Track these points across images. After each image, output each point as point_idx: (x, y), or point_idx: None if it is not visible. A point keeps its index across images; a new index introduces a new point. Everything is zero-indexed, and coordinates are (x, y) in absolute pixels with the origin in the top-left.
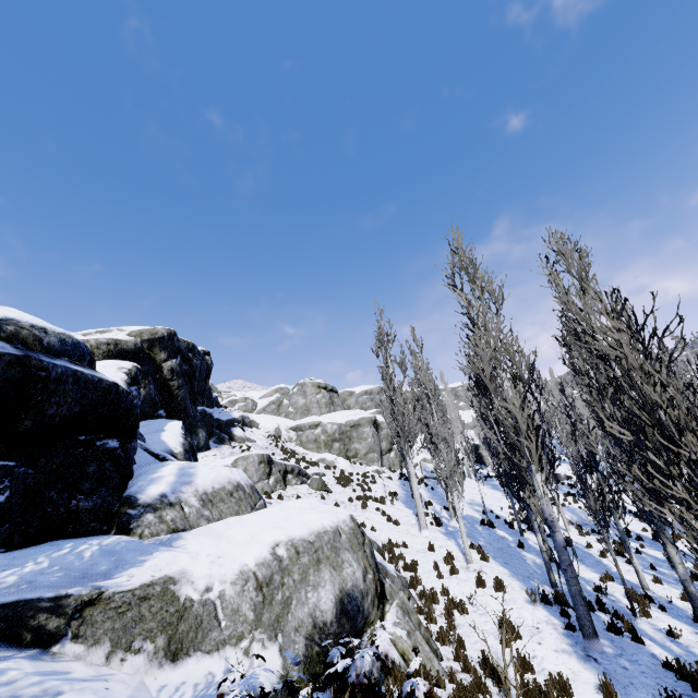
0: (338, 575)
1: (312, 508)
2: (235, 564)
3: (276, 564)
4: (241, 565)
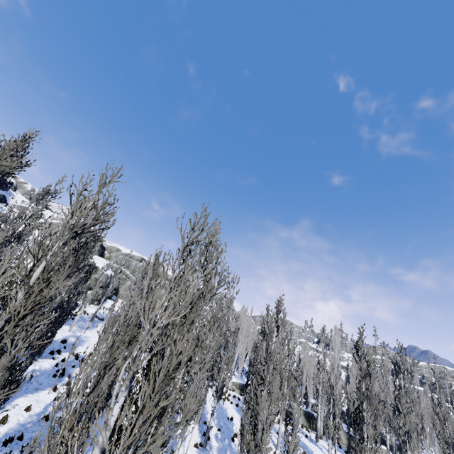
0: None
1: None
2: None
3: None
4: None
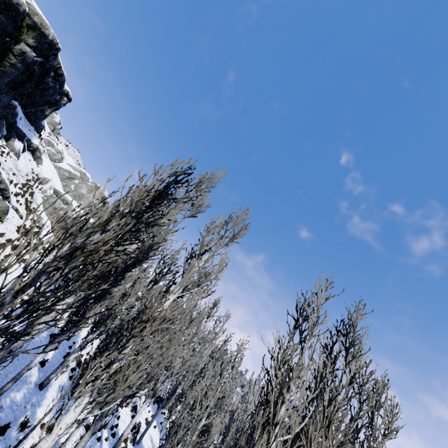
0: None
1: None
2: None
3: None
4: None
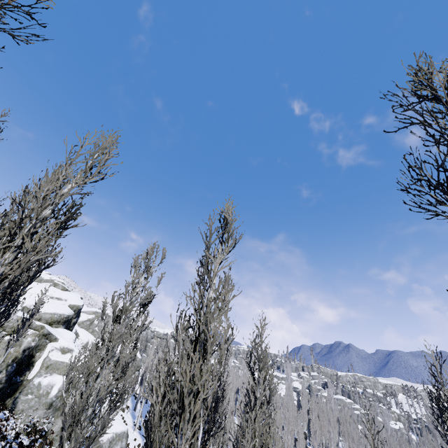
0: (121, 444)
1: (120, 423)
2: (107, 436)
3: (113, 438)
4: (108, 436)
